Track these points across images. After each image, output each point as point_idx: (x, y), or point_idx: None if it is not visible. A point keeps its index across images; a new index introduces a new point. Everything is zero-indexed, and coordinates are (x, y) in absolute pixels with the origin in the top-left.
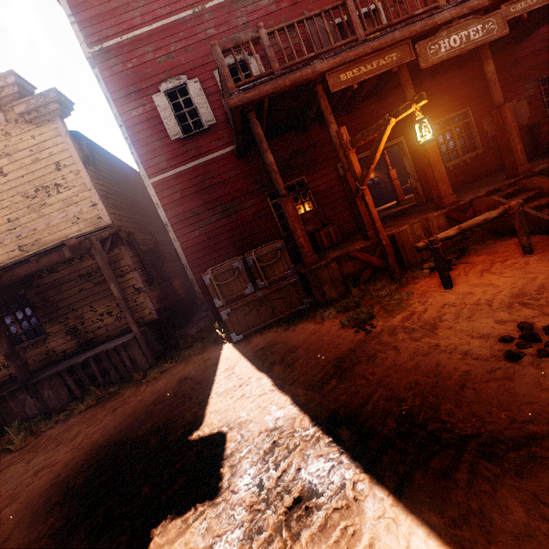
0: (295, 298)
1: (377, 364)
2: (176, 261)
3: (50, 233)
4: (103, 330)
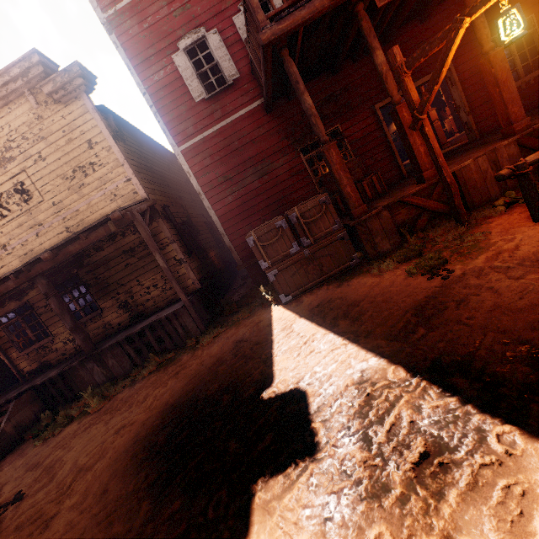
0: (343, 254)
1: (472, 308)
2: (208, 233)
3: (91, 213)
4: (151, 302)
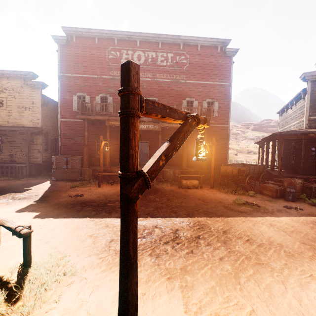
0: (77, 175)
1: (58, 192)
2: None
3: (20, 121)
4: (21, 159)
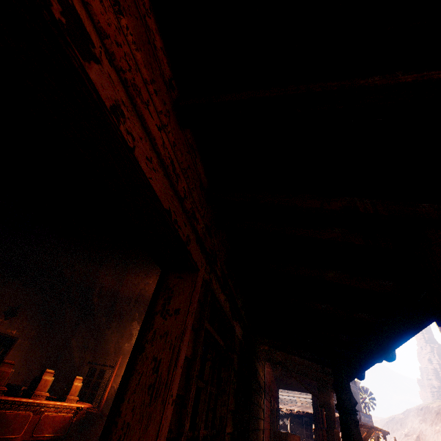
0: None
1: None
2: None
3: None
4: None
